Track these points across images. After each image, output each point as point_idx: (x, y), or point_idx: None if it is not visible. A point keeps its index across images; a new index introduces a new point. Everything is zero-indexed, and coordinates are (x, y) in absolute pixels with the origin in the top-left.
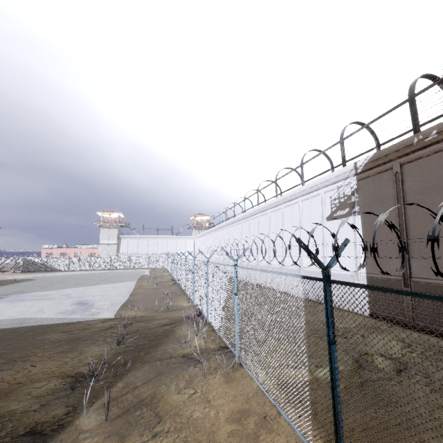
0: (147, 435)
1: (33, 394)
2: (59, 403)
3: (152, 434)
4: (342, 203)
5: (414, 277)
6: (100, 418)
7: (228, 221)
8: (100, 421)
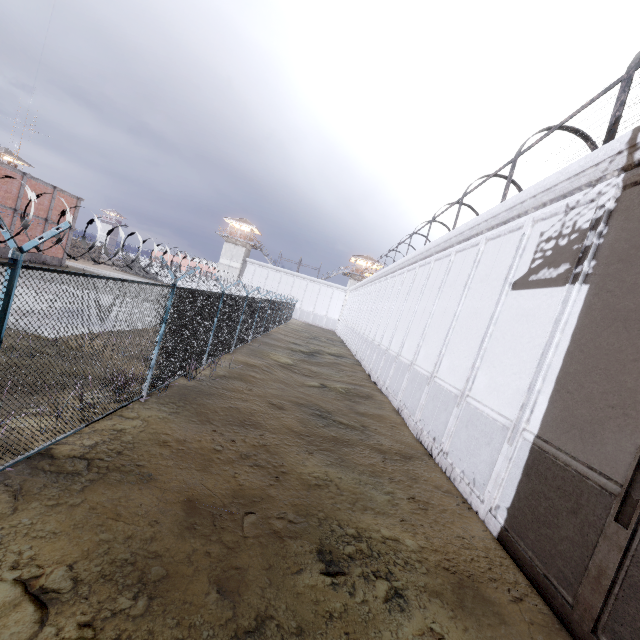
0: None
1: None
2: None
3: None
4: (561, 250)
5: None
6: None
7: (383, 271)
8: None
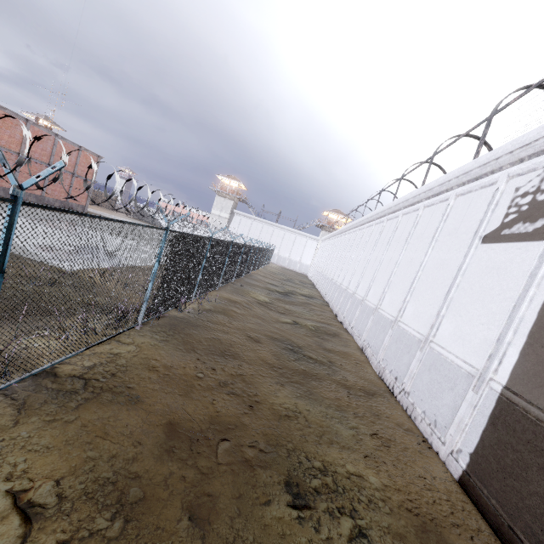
0: None
1: None
2: None
3: None
4: (538, 205)
5: None
6: None
7: (352, 223)
8: None
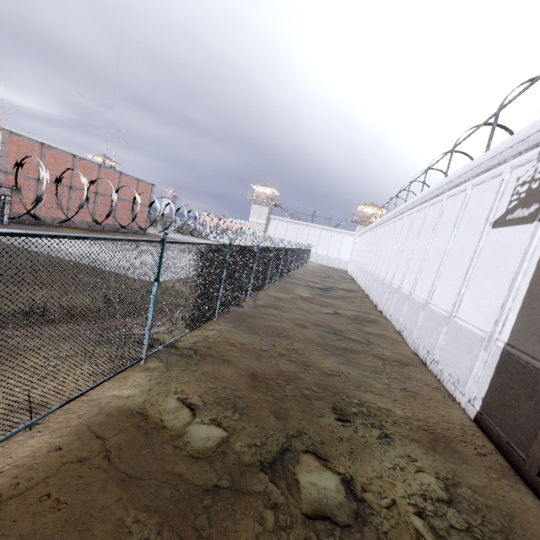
0: None
1: None
2: None
3: None
4: (532, 193)
5: None
6: None
7: (385, 216)
8: None
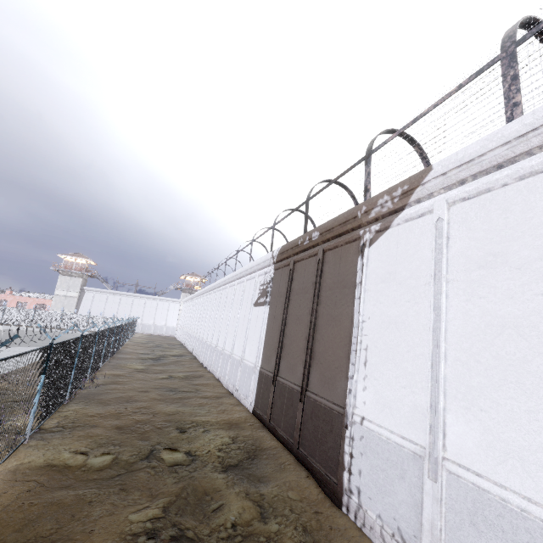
0: None
1: None
2: None
3: None
4: (264, 291)
5: (279, 376)
6: None
7: (204, 289)
8: None
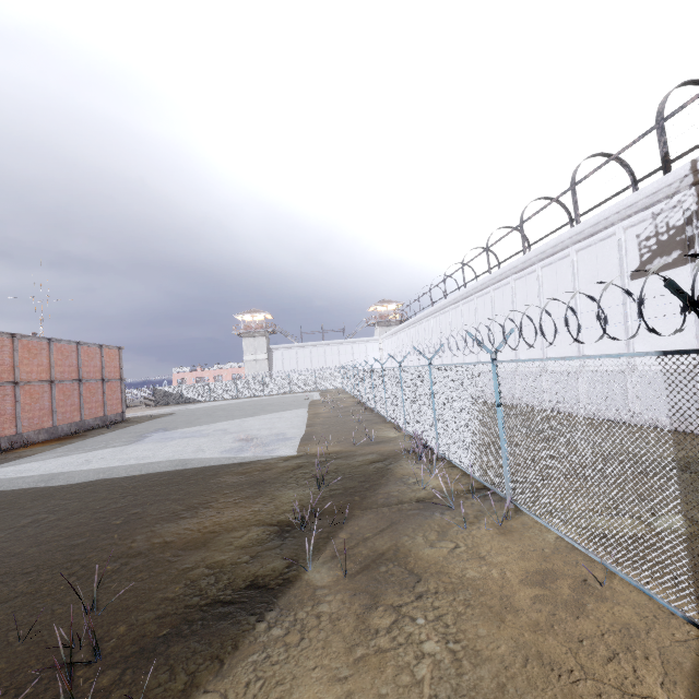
0: (407, 595)
1: (236, 545)
2: (272, 555)
3: (415, 594)
4: (665, 244)
5: None
6: (333, 573)
7: (436, 306)
8: (335, 576)
